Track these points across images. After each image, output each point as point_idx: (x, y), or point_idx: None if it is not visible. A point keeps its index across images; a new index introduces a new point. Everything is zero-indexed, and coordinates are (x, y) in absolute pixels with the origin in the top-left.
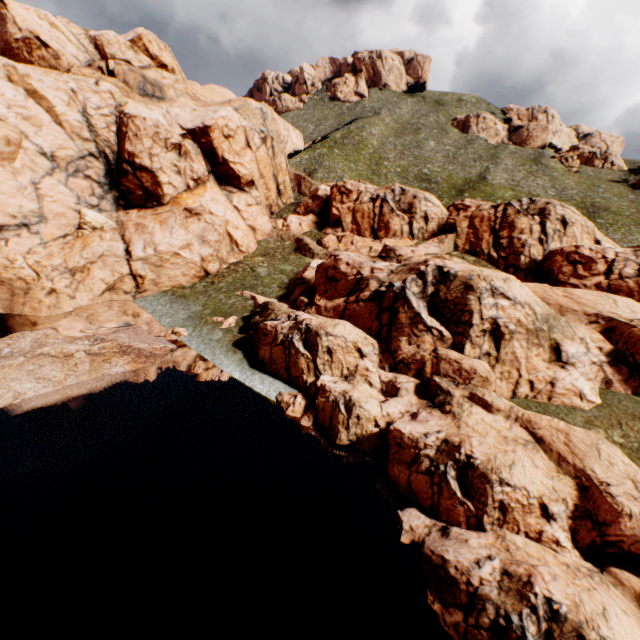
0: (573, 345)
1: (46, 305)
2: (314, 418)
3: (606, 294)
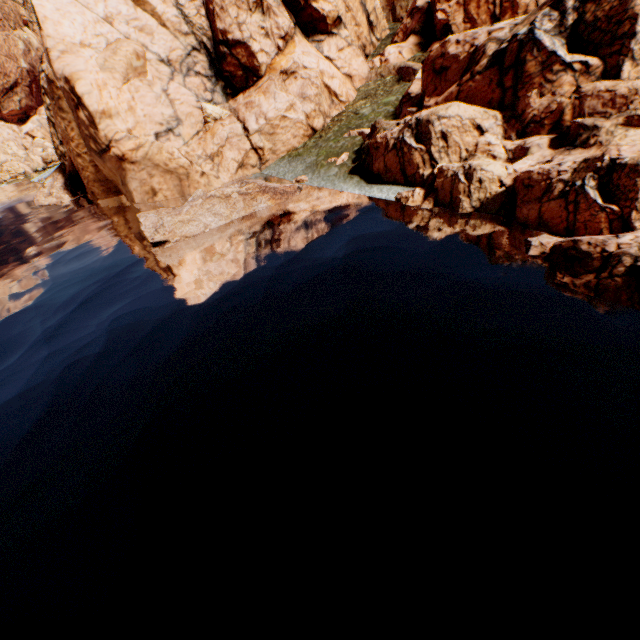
0: None
1: (202, 185)
2: (434, 201)
3: None
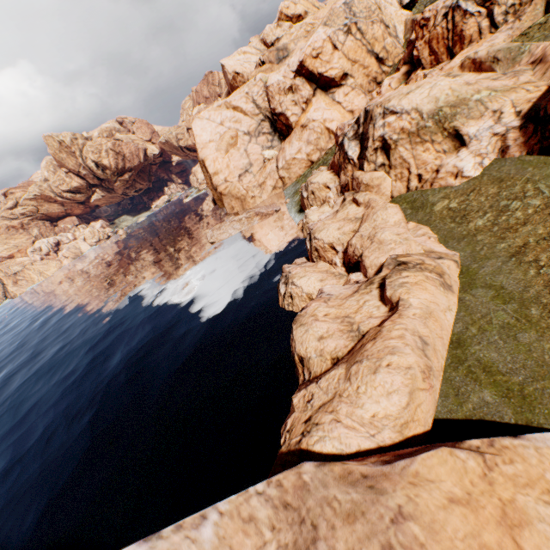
0: (477, 124)
1: (251, 203)
2: (302, 229)
3: None
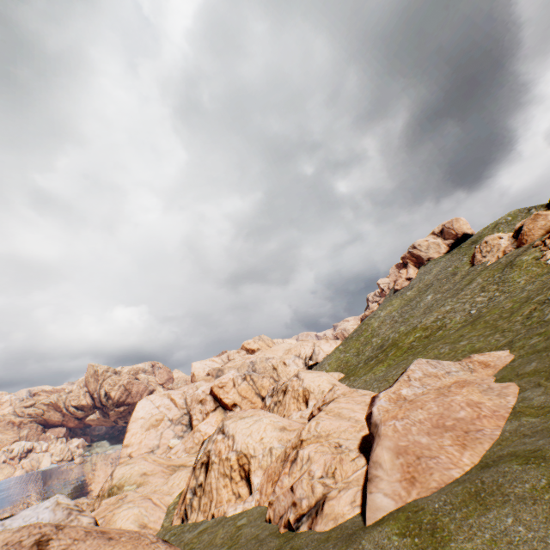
0: None
1: None
2: None
3: None
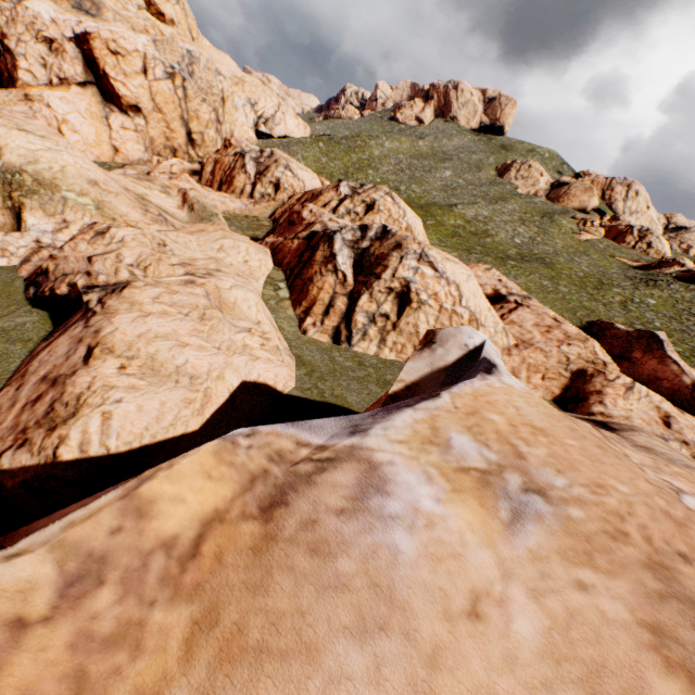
0: (42, 219)
1: None
2: None
3: (254, 245)
